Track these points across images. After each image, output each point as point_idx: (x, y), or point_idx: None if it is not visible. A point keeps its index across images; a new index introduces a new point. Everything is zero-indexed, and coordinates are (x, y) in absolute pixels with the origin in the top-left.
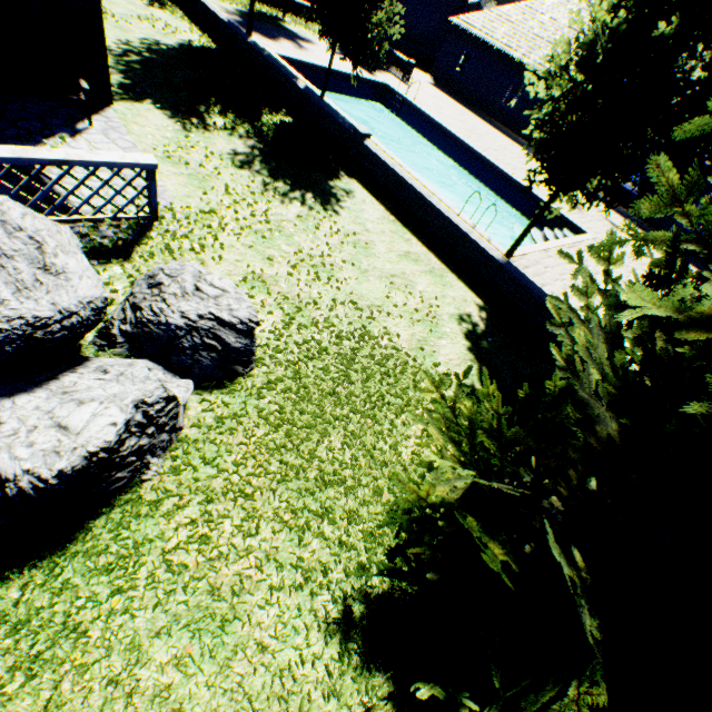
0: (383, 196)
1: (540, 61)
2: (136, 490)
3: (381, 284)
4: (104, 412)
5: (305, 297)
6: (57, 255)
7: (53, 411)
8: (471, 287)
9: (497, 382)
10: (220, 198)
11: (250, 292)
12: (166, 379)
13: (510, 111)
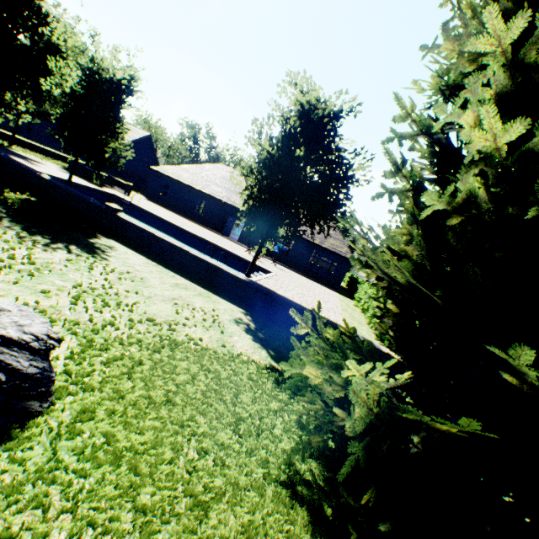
0: (141, 250)
1: (212, 191)
2: None
3: (167, 304)
4: None
5: (98, 321)
6: None
7: None
8: (231, 302)
9: (284, 358)
10: None
11: None
12: None
13: (202, 215)
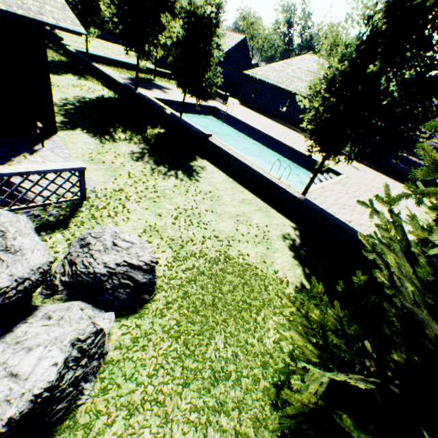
0: (223, 167)
1: (296, 88)
2: (72, 415)
3: (231, 221)
4: (47, 354)
5: (185, 237)
6: (15, 238)
7: (7, 361)
8: (285, 216)
9: (316, 277)
10: (125, 180)
11: (149, 238)
12: (94, 315)
13: (284, 114)
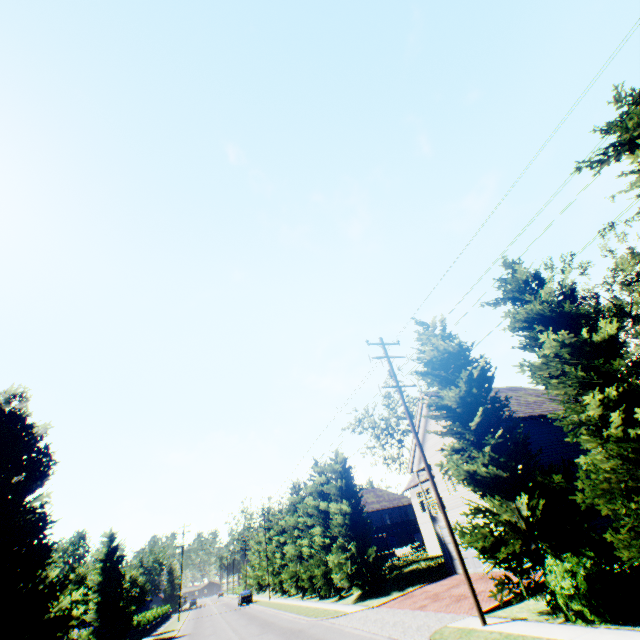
0: None
1: None
2: None
3: None
4: None
5: None
6: None
7: None
8: None
9: None
10: None
11: None
12: None
13: None
